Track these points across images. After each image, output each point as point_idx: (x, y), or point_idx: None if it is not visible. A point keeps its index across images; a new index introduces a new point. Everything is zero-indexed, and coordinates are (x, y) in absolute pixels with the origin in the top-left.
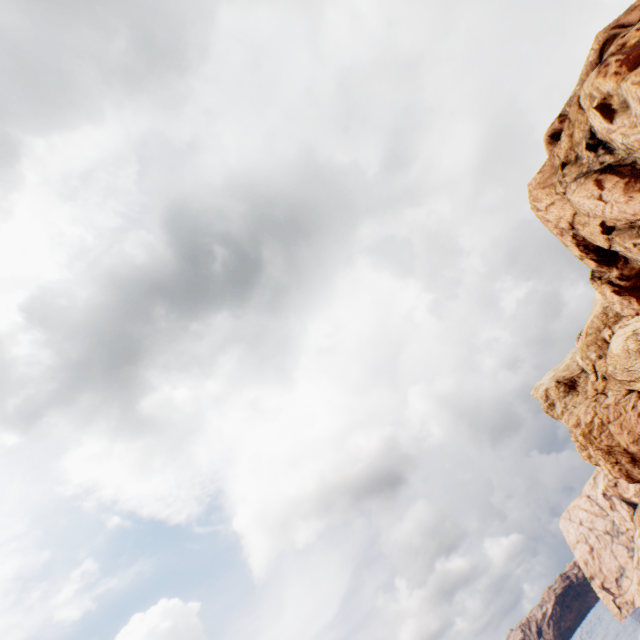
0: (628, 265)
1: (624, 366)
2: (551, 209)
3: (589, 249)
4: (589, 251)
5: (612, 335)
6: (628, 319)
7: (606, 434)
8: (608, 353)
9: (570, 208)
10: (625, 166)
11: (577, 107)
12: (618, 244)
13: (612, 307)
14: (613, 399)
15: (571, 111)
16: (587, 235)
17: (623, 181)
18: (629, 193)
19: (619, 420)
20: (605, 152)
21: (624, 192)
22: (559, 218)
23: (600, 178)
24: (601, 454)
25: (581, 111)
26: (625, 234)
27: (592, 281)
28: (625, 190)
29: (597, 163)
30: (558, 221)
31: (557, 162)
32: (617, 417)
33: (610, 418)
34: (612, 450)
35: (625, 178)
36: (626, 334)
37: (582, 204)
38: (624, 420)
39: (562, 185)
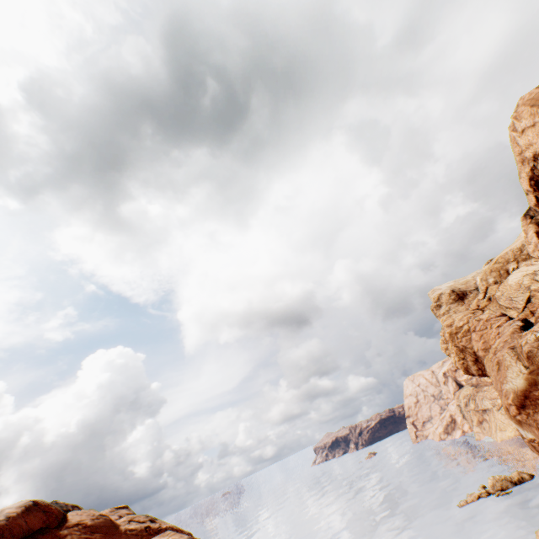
0: None
1: (510, 295)
2: (527, 132)
3: (538, 186)
4: (538, 188)
5: (516, 269)
6: (537, 260)
7: (467, 338)
8: (504, 282)
9: None
10: None
11: None
12: None
13: (527, 246)
14: (487, 316)
15: None
16: None
17: None
18: None
19: (482, 332)
20: None
21: None
22: (529, 145)
23: None
24: (456, 350)
25: None
26: None
27: (524, 218)
28: None
29: None
30: (527, 148)
31: None
32: (482, 330)
33: (476, 329)
34: (465, 350)
35: None
36: (527, 272)
37: None
38: (486, 333)
39: None
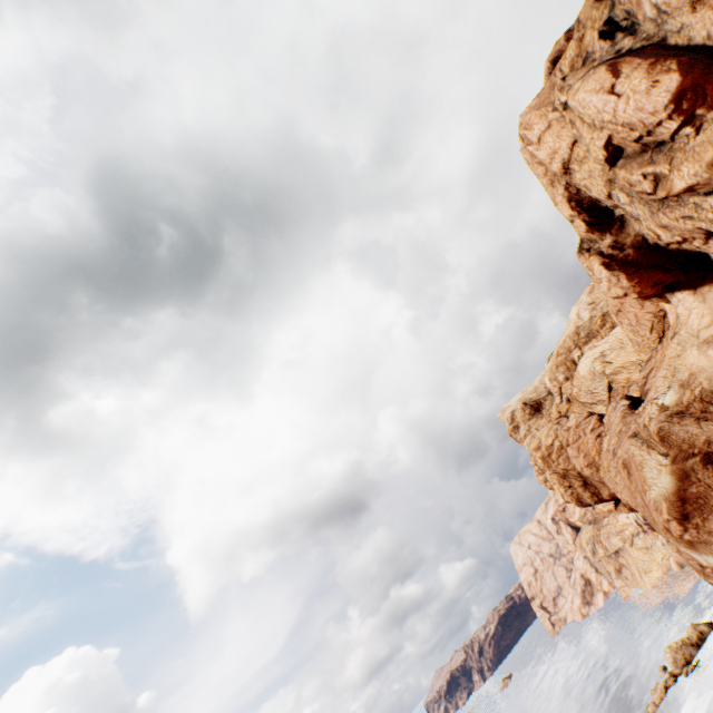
0: (624, 231)
1: (589, 388)
2: (545, 138)
3: (582, 206)
4: (582, 209)
5: (581, 356)
6: (598, 340)
7: (564, 457)
8: (575, 375)
9: (569, 134)
10: (651, 46)
11: (592, 0)
12: (620, 190)
13: (598, 287)
14: (575, 421)
15: (584, 8)
16: (584, 178)
17: (648, 61)
18: (655, 77)
19: (578, 443)
20: (626, 35)
21: (648, 76)
22: (553, 153)
23: (617, 62)
24: (557, 478)
25: (597, 4)
26: (634, 163)
27: (579, 254)
28: (650, 73)
29: (613, 52)
30: (551, 158)
31: (559, 78)
32: (576, 440)
33: (570, 441)
34: (567, 474)
35: (651, 58)
36: (594, 355)
37: (589, 103)
38: (582, 443)
39: (564, 89)
